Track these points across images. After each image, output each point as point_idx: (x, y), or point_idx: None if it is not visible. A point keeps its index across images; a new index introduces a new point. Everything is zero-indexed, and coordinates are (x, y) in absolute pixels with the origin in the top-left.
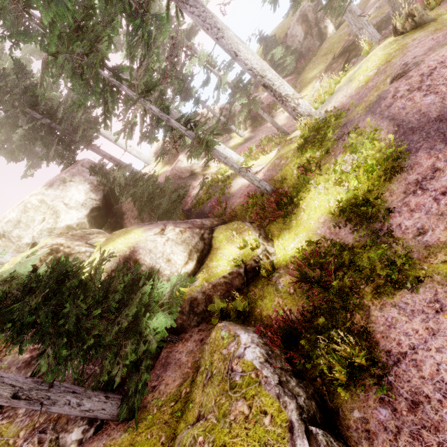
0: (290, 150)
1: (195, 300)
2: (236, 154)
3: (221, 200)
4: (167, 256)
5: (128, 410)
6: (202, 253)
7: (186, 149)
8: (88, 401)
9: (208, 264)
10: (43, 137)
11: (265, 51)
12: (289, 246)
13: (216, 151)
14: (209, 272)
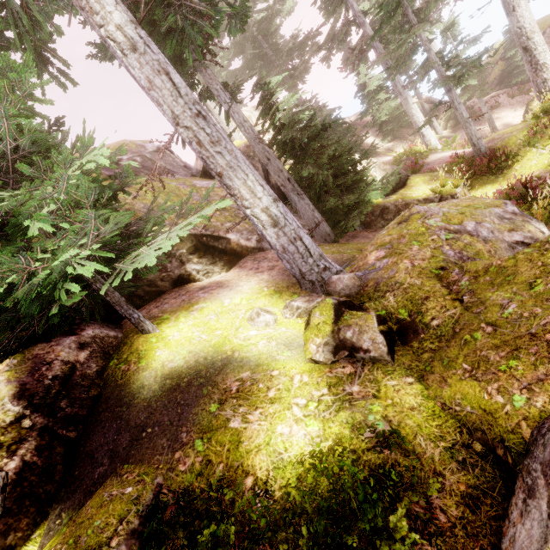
0: (517, 126)
1: (387, 209)
2: (435, 139)
3: (417, 162)
4: (370, 172)
5: (334, 237)
6: (397, 186)
7: (373, 129)
8: (317, 213)
9: (402, 192)
10: (261, 67)
11: (508, 46)
12: (490, 193)
13: (454, 94)
14: (403, 195)
